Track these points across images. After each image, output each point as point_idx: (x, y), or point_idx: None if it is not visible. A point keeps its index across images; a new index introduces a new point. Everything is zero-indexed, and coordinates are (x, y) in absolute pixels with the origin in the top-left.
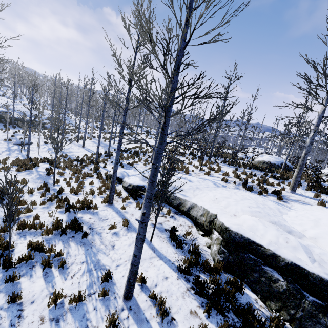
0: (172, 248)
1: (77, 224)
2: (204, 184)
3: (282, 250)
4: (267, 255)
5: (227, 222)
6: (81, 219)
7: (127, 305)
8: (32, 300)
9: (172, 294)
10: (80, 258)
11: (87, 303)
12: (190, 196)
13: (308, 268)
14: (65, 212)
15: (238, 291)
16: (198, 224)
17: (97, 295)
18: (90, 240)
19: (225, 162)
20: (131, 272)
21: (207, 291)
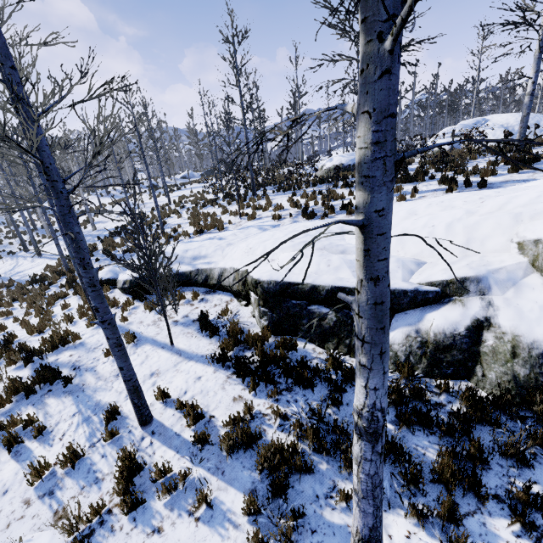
0: (205, 340)
1: (47, 371)
2: (242, 235)
3: (322, 277)
4: (308, 291)
5: (257, 273)
6: (56, 363)
7: (148, 432)
8: (3, 490)
9: (208, 392)
10: (69, 412)
11: (91, 456)
12: (217, 260)
13: (348, 285)
14: (26, 366)
15: (292, 350)
16: (237, 294)
17: (103, 441)
18: (79, 383)
19: (278, 190)
20: (129, 392)
21: (249, 368)
